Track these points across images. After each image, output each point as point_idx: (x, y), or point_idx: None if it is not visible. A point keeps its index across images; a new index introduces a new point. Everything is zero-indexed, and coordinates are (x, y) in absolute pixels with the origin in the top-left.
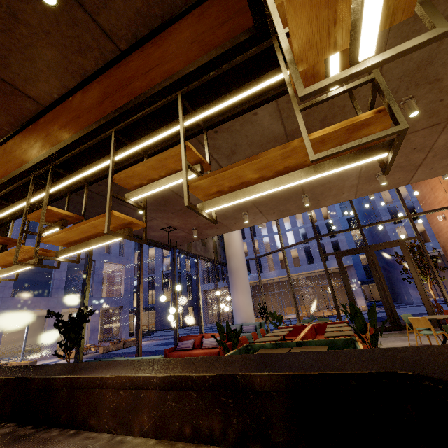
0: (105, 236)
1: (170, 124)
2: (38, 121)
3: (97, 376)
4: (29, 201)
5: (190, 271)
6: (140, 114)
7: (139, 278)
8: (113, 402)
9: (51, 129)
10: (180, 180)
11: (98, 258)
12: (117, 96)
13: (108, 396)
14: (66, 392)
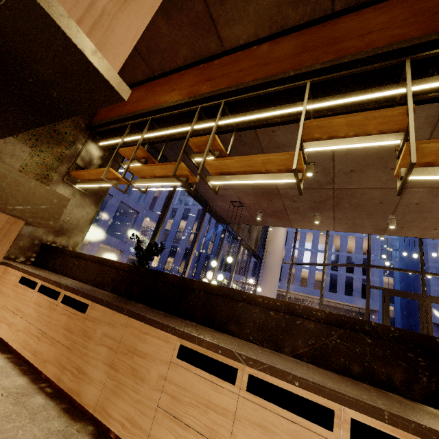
0: (271, 175)
1: (369, 89)
2: (211, 62)
3: (244, 292)
4: (193, 126)
5: (210, 254)
6: (348, 71)
7: (195, 238)
8: (260, 318)
9: (228, 70)
10: (376, 142)
11: (142, 211)
12: (320, 52)
13: (254, 312)
14: (203, 295)
